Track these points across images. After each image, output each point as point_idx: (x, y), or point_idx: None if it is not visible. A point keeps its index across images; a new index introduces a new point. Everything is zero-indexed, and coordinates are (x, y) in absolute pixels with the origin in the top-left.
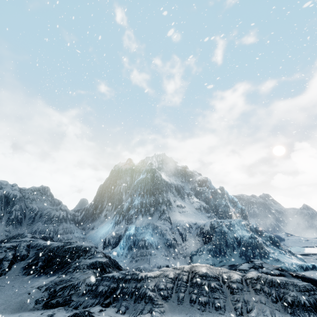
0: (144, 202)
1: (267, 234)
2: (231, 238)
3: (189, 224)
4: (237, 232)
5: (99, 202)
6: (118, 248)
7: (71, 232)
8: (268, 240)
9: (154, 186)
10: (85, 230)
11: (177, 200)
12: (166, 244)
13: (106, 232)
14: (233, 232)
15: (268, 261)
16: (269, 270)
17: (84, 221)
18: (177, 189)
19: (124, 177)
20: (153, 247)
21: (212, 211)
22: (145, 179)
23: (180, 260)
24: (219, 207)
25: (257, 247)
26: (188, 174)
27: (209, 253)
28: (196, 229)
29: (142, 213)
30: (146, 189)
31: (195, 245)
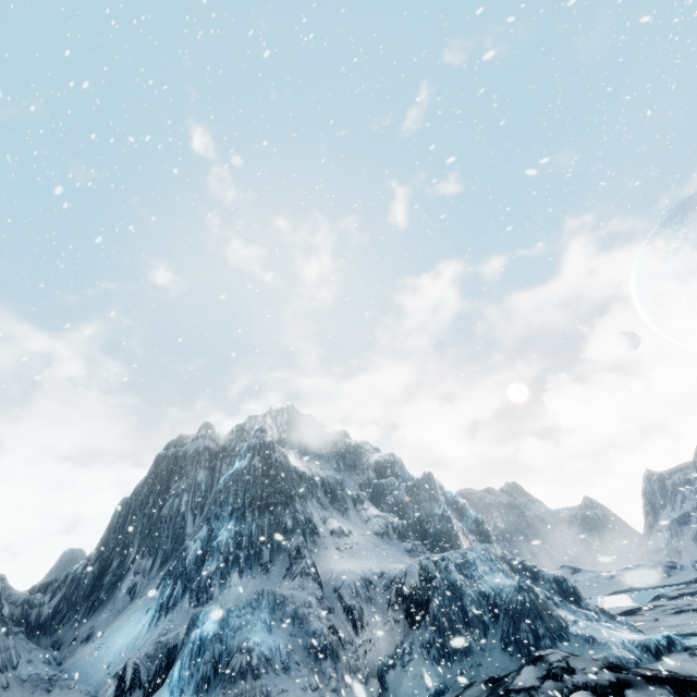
0: (246, 532)
1: (548, 574)
2: (473, 601)
3: (367, 577)
4: (486, 580)
5: (116, 550)
6: (164, 693)
7: (5, 666)
8: (554, 589)
9: (272, 488)
10: (61, 649)
11: (329, 518)
12: (311, 650)
13: (129, 644)
14: (474, 581)
15: (571, 647)
16: (589, 676)
17: (63, 619)
18: (328, 489)
19: (191, 471)
20: (274, 669)
21: (414, 536)
22: (247, 469)
23: (353, 694)
24: (429, 522)
25: (540, 614)
26: (352, 450)
27: (428, 655)
28: (387, 588)
29: (240, 565)
30: (251, 498)
31: (388, 637)
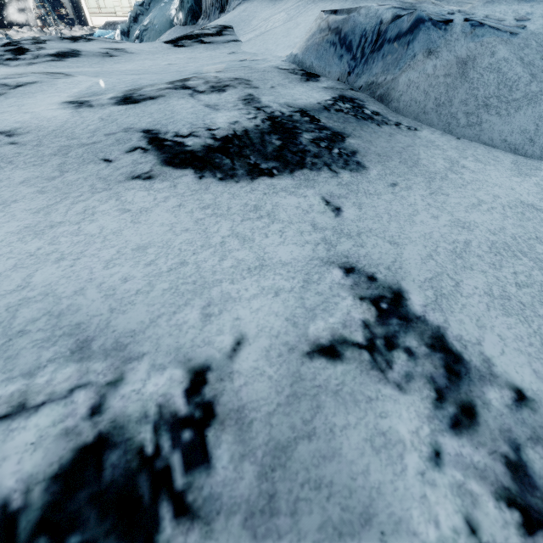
0: None
1: None
2: None
3: None
4: None
5: None
6: None
7: None
8: None
9: None
10: None
11: None
12: None
13: None
14: None
15: None
16: None
17: None
18: None
19: None
20: None
21: None
22: None
23: None
24: None
25: None
26: None
27: None
28: None
29: None
30: None
31: None
